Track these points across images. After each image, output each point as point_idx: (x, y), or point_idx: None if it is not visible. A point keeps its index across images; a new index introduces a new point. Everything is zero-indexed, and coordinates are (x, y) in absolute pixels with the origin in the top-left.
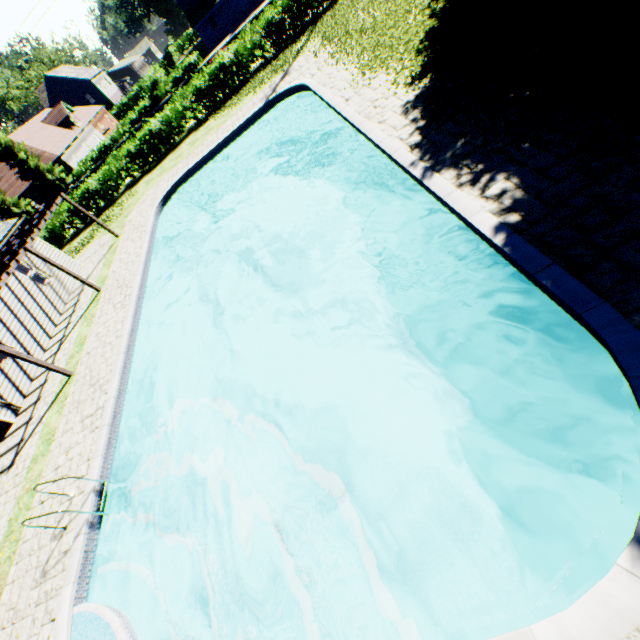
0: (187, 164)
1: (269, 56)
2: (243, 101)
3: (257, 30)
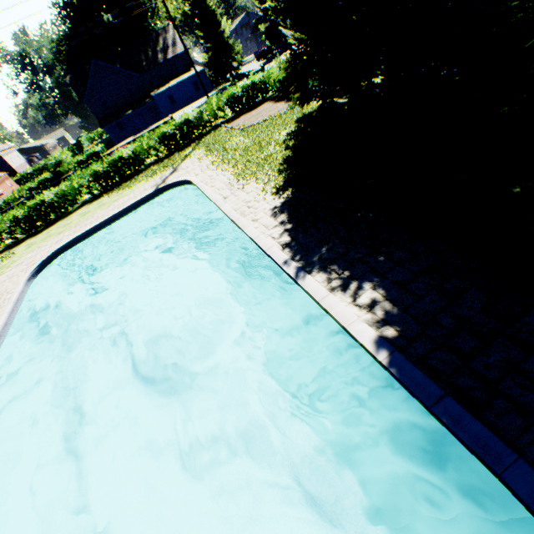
0: (74, 232)
1: (162, 155)
2: (136, 185)
3: (153, 138)
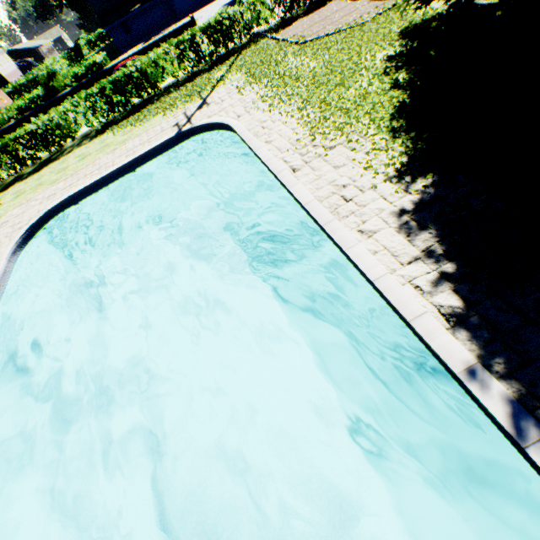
0: (70, 186)
1: (183, 76)
2: (150, 121)
3: (172, 48)
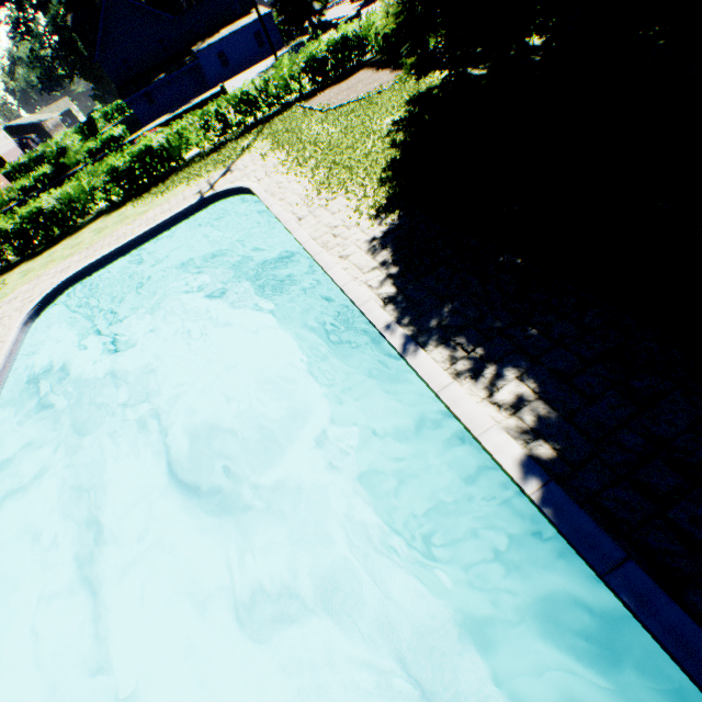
0: (86, 258)
1: (210, 147)
2: (173, 191)
3: (196, 119)
